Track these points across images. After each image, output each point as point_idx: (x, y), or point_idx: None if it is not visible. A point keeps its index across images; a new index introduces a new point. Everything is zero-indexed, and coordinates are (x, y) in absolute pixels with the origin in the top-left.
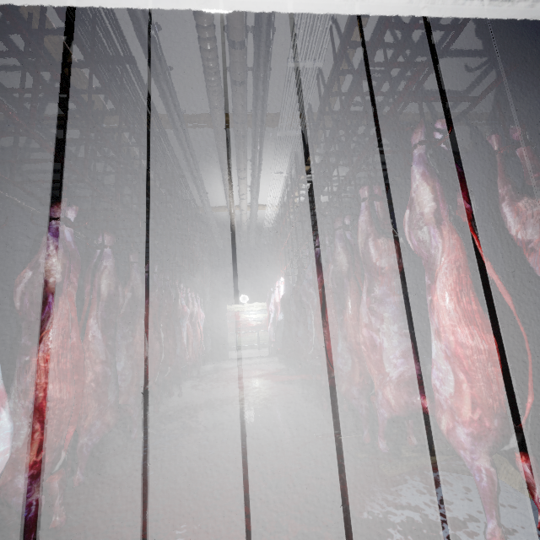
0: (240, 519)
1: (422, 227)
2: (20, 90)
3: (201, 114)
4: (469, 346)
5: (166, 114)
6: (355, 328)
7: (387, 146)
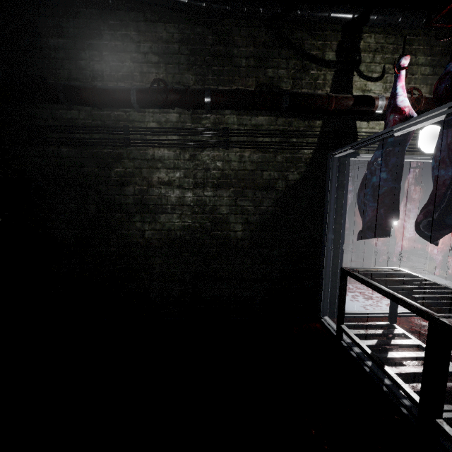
0: None
1: None
2: None
3: None
4: None
5: None
6: None
7: None
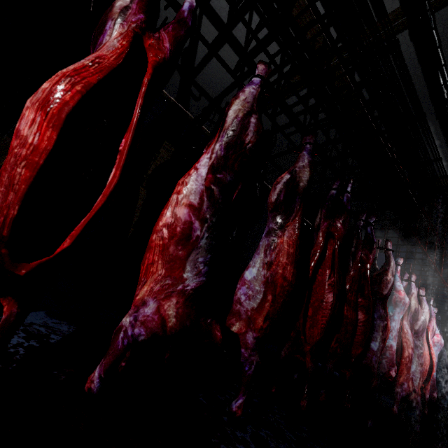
0: None
1: None
2: None
3: None
4: None
5: (399, 6)
6: None
7: None
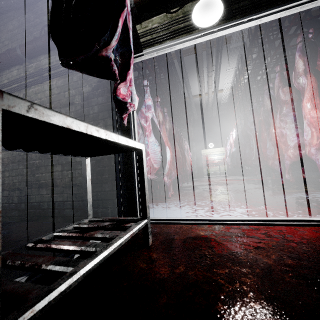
0: (223, 197)
1: (298, 78)
2: (142, 61)
3: (190, 48)
4: (313, 118)
5: (174, 53)
6: (274, 135)
7: (306, 34)
